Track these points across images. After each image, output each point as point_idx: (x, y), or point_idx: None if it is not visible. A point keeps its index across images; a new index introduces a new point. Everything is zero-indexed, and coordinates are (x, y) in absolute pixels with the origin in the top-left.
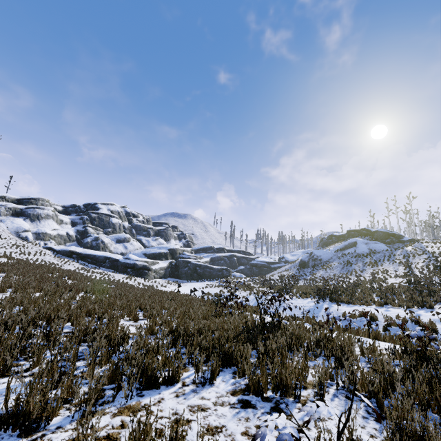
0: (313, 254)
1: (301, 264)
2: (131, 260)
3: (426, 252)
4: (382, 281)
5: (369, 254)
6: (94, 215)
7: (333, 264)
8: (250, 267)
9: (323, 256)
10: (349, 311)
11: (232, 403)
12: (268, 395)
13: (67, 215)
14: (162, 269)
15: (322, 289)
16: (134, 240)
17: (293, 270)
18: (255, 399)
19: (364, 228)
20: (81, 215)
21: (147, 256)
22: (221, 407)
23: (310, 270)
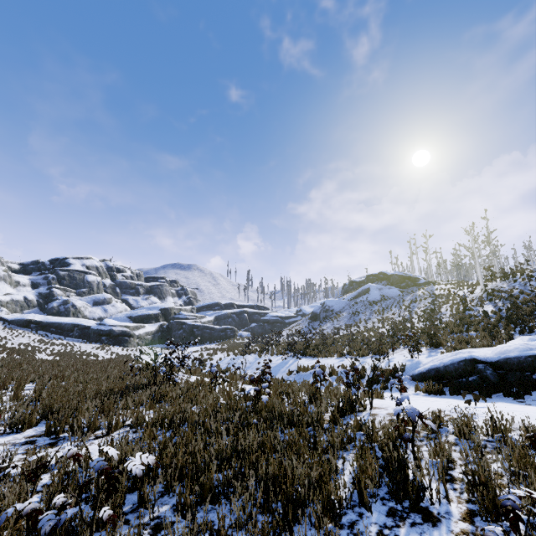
0: (325, 305)
1: (312, 317)
2: (106, 326)
3: (432, 295)
4: (371, 330)
5: (380, 301)
6: (62, 273)
7: (342, 315)
8: (262, 323)
9: (335, 306)
10: (303, 365)
11: (17, 443)
12: (62, 435)
13: (27, 274)
14: (148, 334)
15: (291, 343)
16: (117, 300)
17: (304, 324)
18: (44, 439)
19: (381, 272)
20: (46, 273)
21: (132, 320)
22: (1, 446)
23: (320, 323)
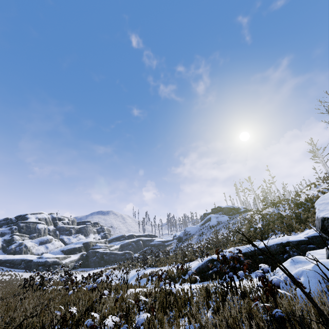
0: (186, 230)
1: (179, 240)
2: (43, 259)
3: (244, 219)
4: (202, 245)
5: (216, 225)
6: (22, 224)
7: (194, 237)
8: (150, 247)
9: (191, 231)
10: (144, 273)
11: None
12: None
13: None
14: (72, 262)
15: (144, 259)
16: (56, 240)
17: (174, 245)
18: None
19: (218, 206)
20: (11, 226)
21: (64, 252)
22: None
23: (182, 243)
